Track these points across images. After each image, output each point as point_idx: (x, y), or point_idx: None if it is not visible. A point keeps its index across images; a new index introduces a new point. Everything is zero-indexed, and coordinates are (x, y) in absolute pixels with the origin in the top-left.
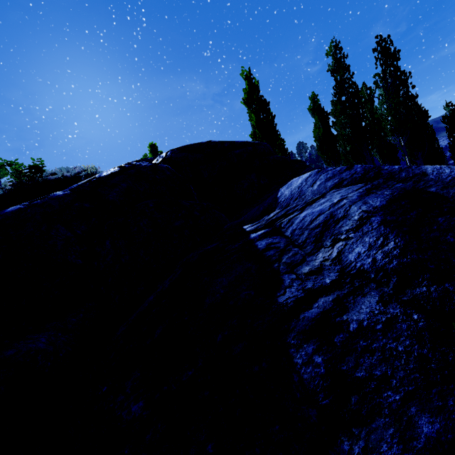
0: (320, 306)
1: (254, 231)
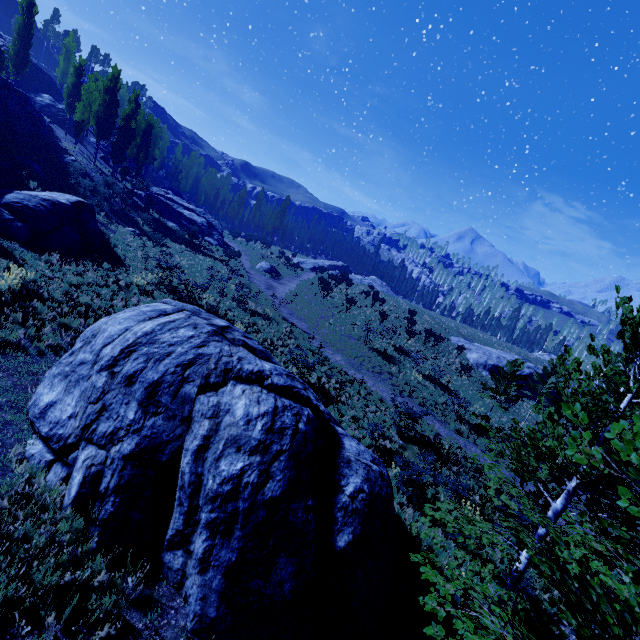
0: (36, 103)
1: (33, 95)
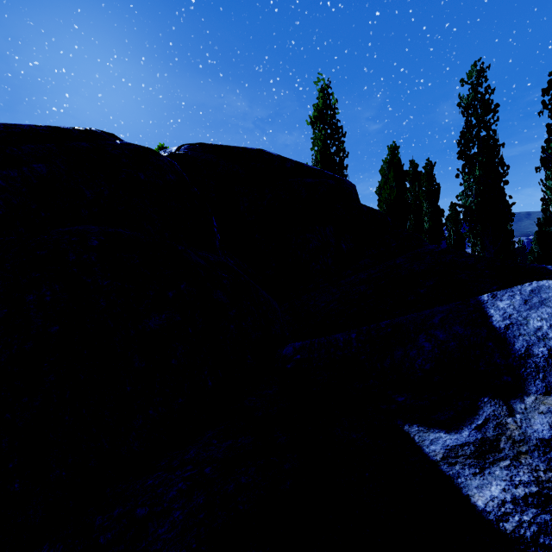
0: None
1: None
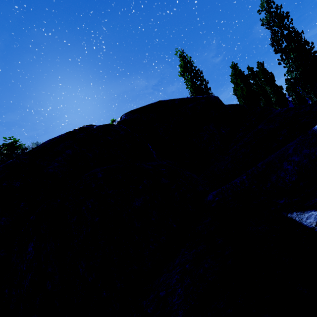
0: None
1: None
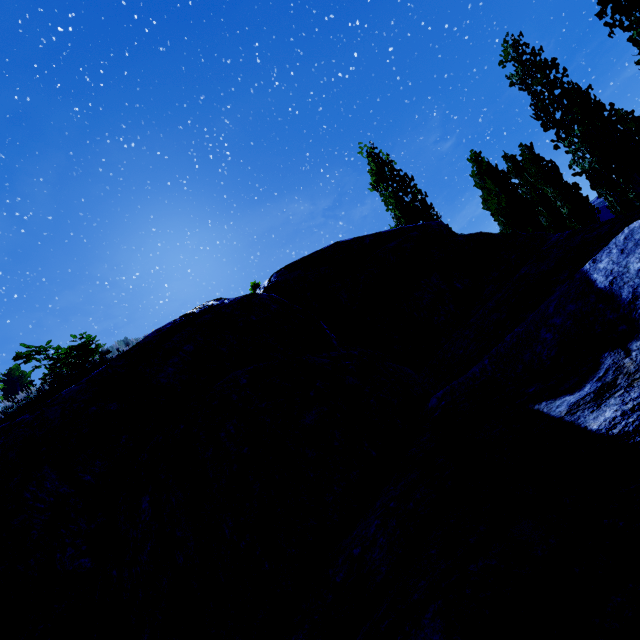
0: None
1: None
